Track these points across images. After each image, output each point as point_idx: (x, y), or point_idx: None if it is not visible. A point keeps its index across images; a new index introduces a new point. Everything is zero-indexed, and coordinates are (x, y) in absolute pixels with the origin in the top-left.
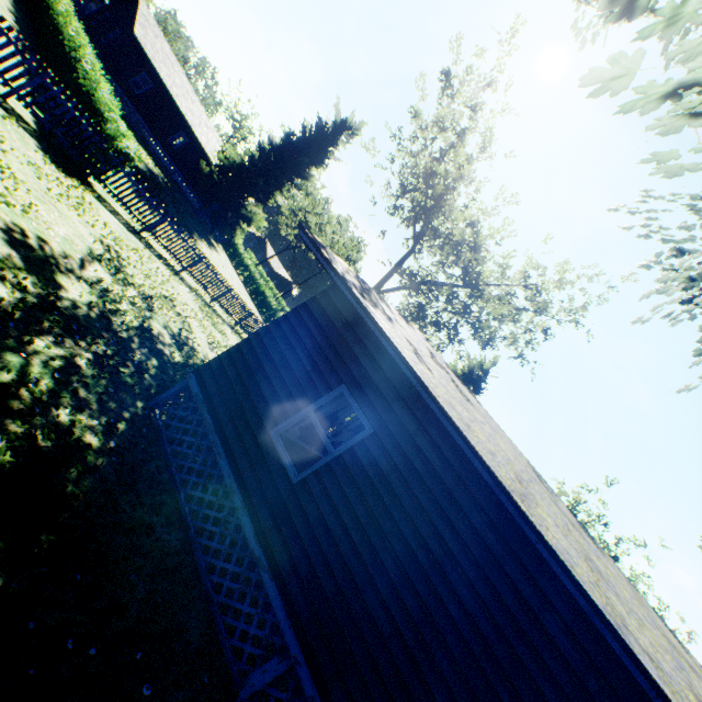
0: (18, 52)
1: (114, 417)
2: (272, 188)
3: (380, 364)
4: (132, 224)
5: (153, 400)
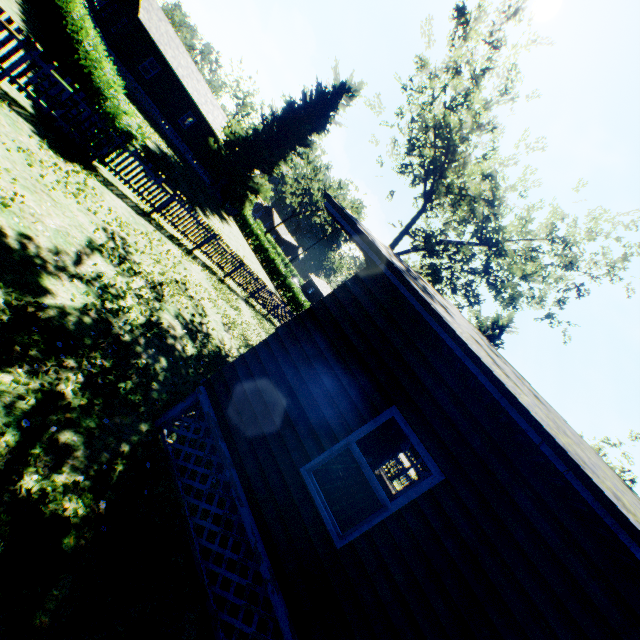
0: (1, 26)
1: (108, 458)
2: (276, 158)
3: (443, 378)
4: (141, 206)
5: (159, 419)
